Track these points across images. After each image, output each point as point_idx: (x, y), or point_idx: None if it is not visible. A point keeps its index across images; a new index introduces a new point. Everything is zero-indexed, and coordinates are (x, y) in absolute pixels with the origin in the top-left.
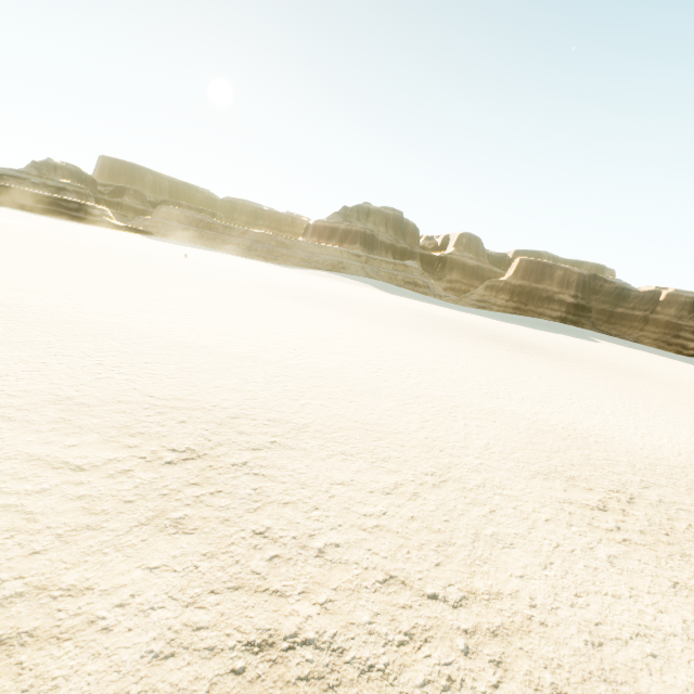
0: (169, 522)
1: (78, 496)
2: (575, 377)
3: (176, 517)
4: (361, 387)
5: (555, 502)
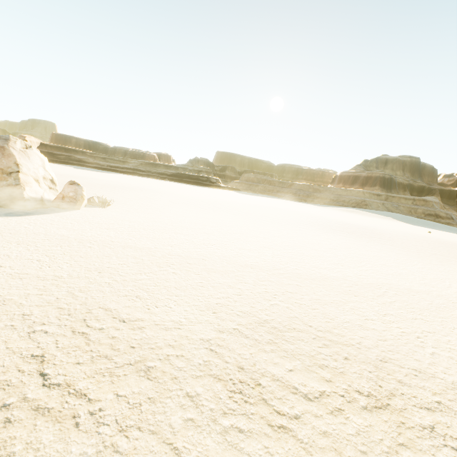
0: None
1: (322, 431)
2: None
3: None
4: None
5: None
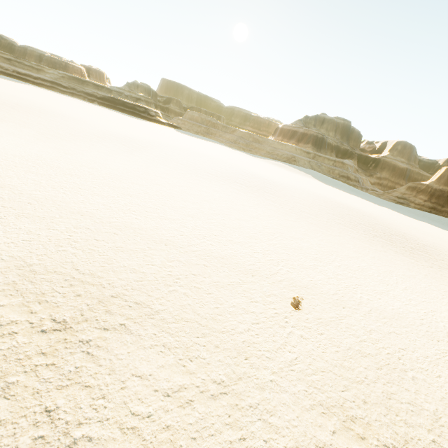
0: (3, 384)
1: None
2: (447, 292)
3: (10, 381)
4: (228, 279)
5: (312, 445)
